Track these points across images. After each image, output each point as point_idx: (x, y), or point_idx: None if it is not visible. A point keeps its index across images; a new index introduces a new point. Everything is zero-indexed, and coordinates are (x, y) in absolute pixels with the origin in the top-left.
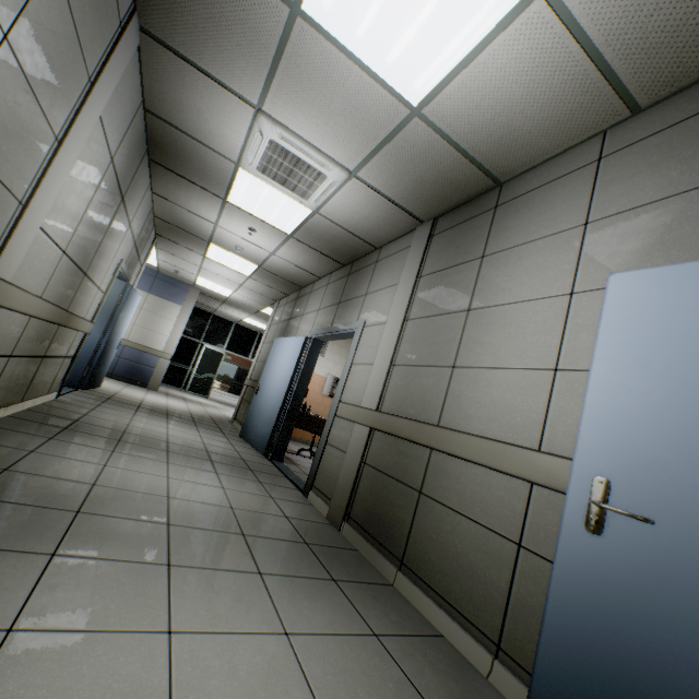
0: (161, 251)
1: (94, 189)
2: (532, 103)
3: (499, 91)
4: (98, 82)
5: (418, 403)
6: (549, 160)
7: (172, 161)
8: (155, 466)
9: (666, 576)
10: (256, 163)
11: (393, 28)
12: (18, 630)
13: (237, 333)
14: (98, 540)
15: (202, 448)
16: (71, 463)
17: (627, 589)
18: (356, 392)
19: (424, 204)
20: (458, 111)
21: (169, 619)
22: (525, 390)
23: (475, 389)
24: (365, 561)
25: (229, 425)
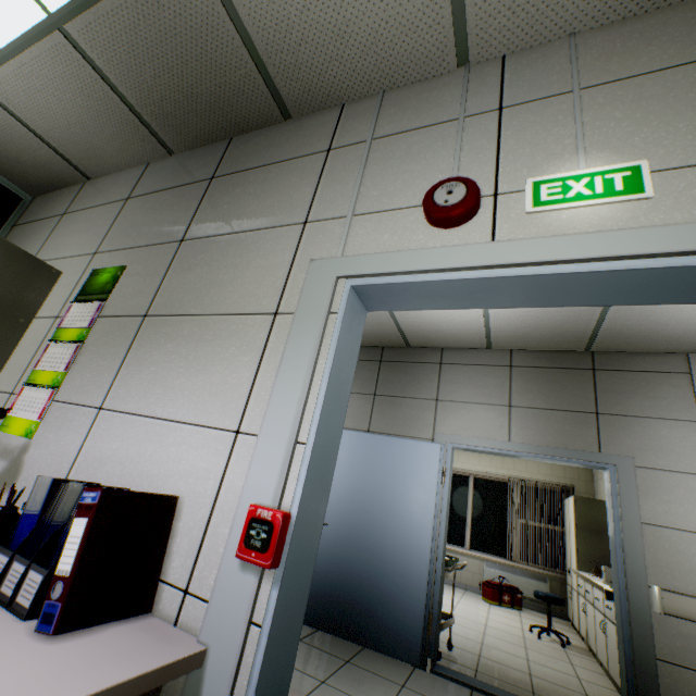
0: None
1: None
2: None
3: None
4: None
5: None
6: None
7: None
8: None
9: (330, 541)
10: None
11: None
12: None
13: None
14: None
15: None
16: None
17: (320, 549)
18: None
19: None
20: None
21: None
22: None
23: None
24: None
25: None
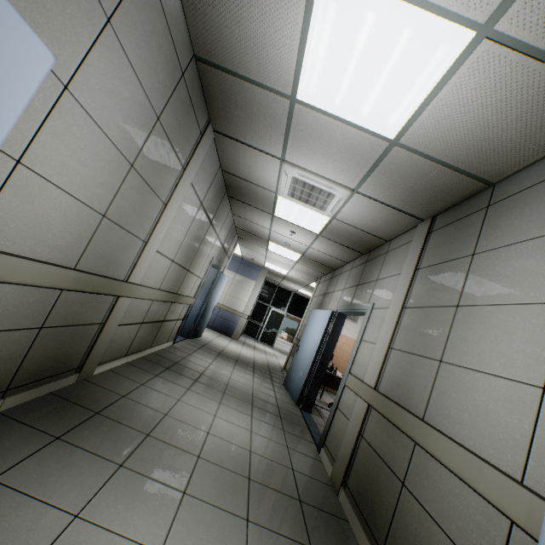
0: (242, 247)
1: (190, 222)
2: (504, 117)
3: (466, 114)
4: (188, 167)
5: (408, 390)
6: (543, 158)
7: (239, 195)
8: (210, 405)
9: None
10: (286, 191)
11: (361, 94)
12: (80, 517)
13: (294, 300)
14: (150, 459)
15: (250, 392)
16: (160, 396)
17: None
18: (361, 367)
19: (420, 206)
20: (431, 136)
21: (165, 541)
22: (509, 404)
23: (458, 389)
24: (351, 536)
25: (279, 373)
